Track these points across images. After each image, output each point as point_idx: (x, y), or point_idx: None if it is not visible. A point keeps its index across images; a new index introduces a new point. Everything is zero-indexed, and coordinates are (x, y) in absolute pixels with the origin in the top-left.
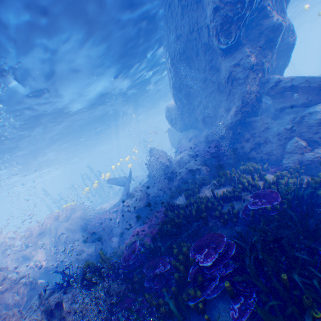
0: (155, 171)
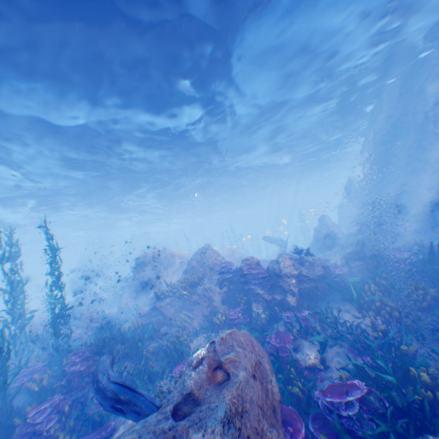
0: (320, 239)
